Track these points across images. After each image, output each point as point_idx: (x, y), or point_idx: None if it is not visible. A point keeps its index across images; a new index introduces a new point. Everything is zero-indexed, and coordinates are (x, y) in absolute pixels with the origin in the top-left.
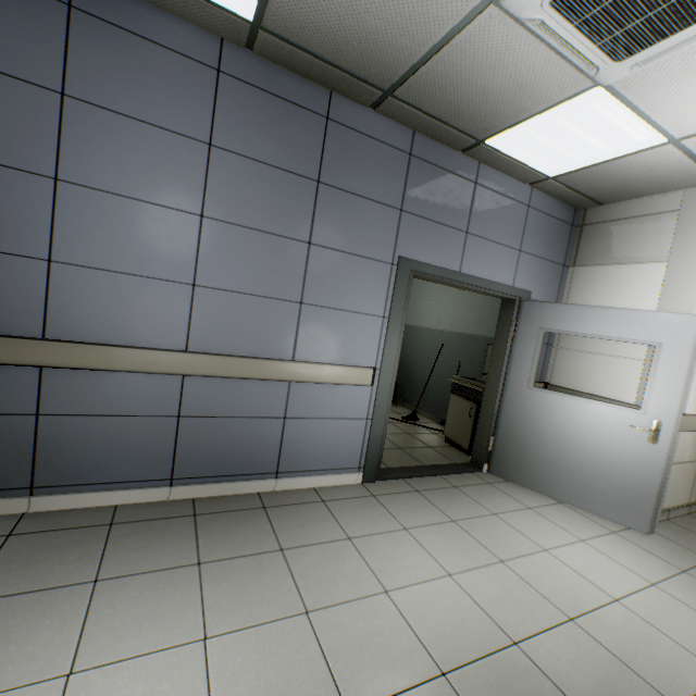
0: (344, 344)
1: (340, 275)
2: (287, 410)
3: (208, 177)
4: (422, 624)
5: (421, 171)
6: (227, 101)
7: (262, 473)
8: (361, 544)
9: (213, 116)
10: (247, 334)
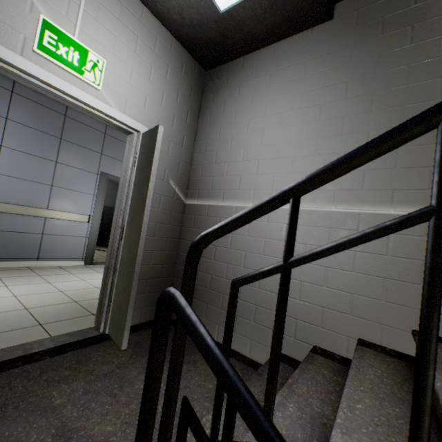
0: (74, 204)
1: (72, 176)
2: (44, 231)
3: (5, 131)
4: (94, 283)
5: (111, 140)
6: (17, 103)
7: (30, 258)
8: (77, 274)
9: (9, 108)
10: (23, 196)
